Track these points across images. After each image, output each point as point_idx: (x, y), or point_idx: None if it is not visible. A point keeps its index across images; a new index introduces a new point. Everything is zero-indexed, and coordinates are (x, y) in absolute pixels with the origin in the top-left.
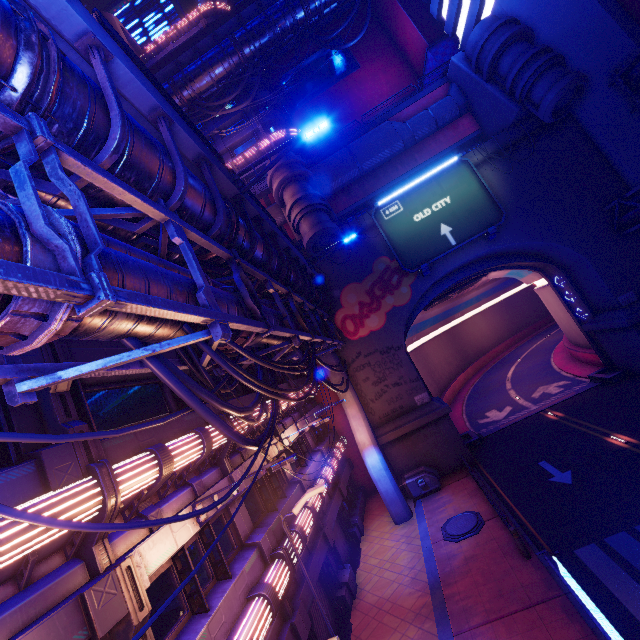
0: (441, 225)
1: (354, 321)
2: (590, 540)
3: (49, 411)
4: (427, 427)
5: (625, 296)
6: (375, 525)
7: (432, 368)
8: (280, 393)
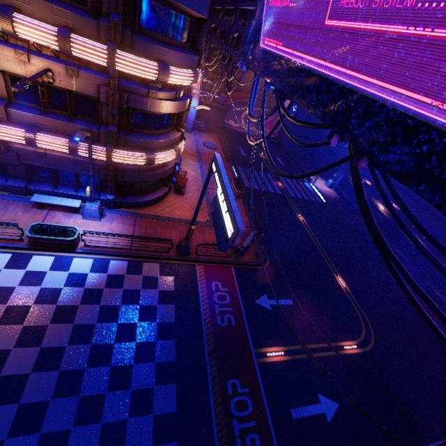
0: None
1: None
2: (242, 167)
3: (201, 36)
4: (216, 109)
5: None
6: None
7: None
8: None
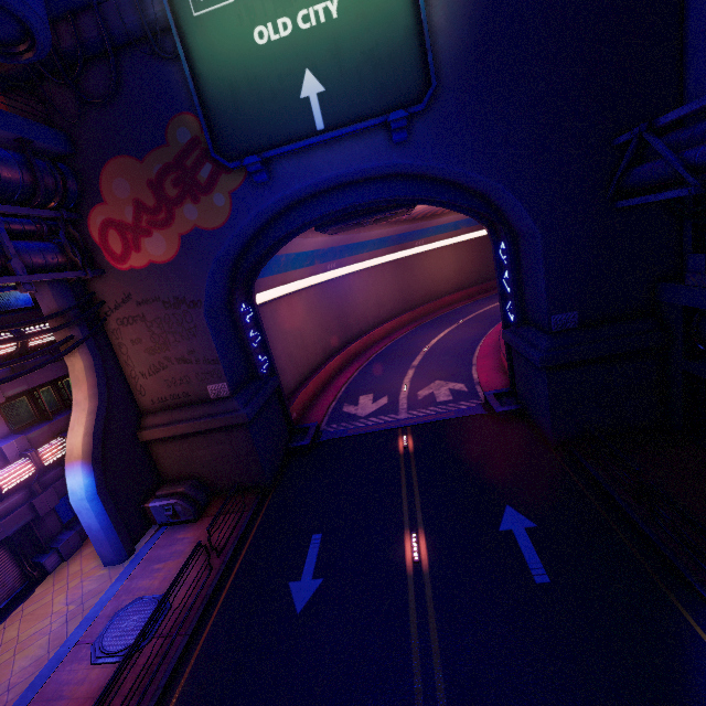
0: (306, 72)
1: (123, 235)
2: None
3: None
4: (214, 432)
5: (564, 316)
6: (92, 548)
7: (348, 309)
8: None
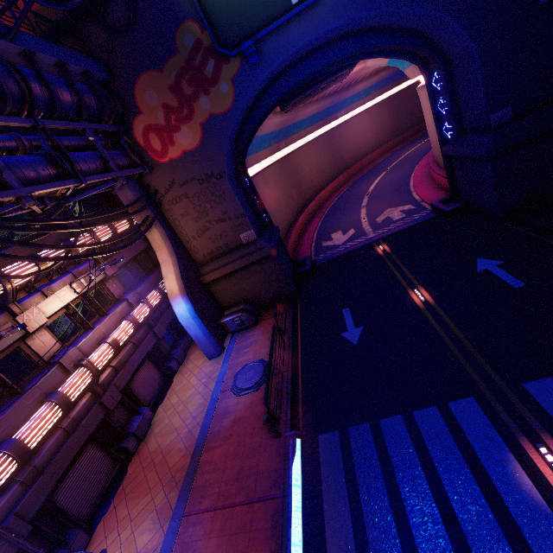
0: None
1: (160, 135)
2: (337, 426)
3: None
4: (251, 266)
5: (500, 113)
6: (195, 355)
7: (300, 179)
8: (38, 250)
